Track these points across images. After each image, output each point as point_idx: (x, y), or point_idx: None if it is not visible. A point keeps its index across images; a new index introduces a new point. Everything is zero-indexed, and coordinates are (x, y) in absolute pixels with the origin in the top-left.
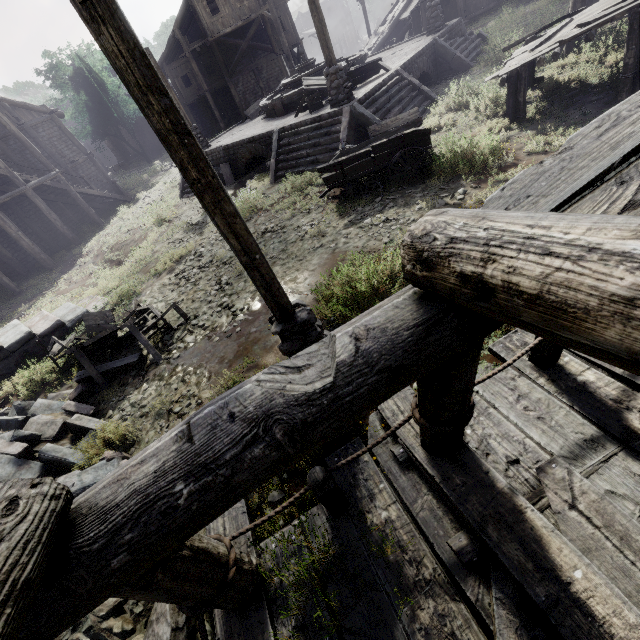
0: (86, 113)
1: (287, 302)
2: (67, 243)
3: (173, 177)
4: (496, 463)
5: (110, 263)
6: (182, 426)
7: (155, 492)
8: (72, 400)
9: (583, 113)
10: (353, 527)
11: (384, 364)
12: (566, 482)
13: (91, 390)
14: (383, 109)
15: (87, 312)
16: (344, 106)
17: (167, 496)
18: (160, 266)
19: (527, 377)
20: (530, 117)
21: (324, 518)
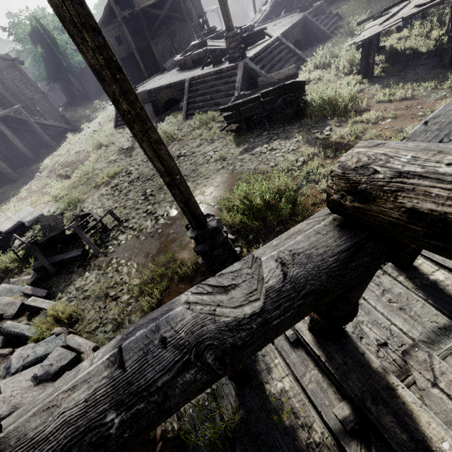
0: (41, 62)
1: (201, 213)
2: (28, 161)
3: (109, 113)
4: (369, 345)
5: (61, 177)
6: (114, 350)
7: (85, 424)
8: (29, 285)
9: (416, 73)
10: (255, 395)
11: (310, 289)
12: (428, 364)
13: (44, 277)
14: (268, 66)
15: (42, 215)
16: (239, 62)
17: (98, 427)
18: (99, 180)
19: (389, 275)
20: (377, 75)
21: (231, 387)
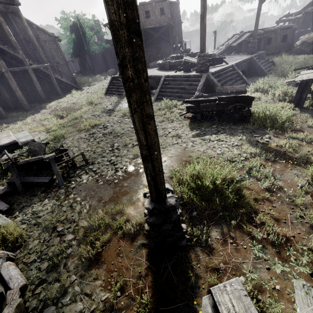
0: (72, 43)
1: (163, 189)
2: (40, 100)
3: (104, 84)
4: None
5: (58, 116)
6: None
7: None
8: None
9: None
10: None
11: None
12: None
13: (13, 192)
14: (222, 81)
15: (33, 140)
16: (203, 73)
17: None
18: (82, 126)
19: None
20: (307, 107)
21: None
